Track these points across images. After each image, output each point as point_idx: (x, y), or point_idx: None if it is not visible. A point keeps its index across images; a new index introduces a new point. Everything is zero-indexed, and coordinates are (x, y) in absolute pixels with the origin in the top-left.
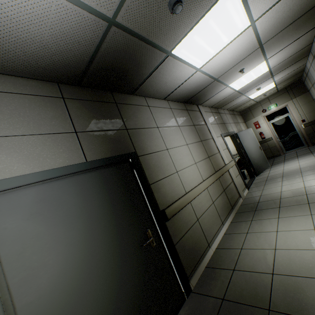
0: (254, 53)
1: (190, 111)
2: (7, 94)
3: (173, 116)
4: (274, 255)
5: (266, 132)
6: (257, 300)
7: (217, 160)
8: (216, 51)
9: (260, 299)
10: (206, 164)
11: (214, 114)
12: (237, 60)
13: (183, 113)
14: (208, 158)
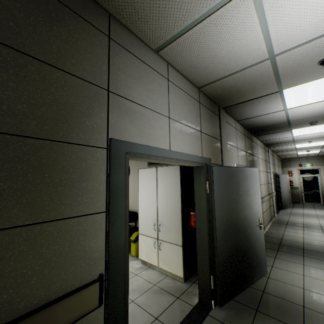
0: (323, 137)
1: (265, 151)
2: (239, 132)
3: (261, 152)
4: (303, 239)
5: (295, 182)
6: (297, 246)
7: (270, 187)
8: (308, 133)
9: (298, 246)
10: (267, 187)
11: (271, 156)
12: (313, 138)
13: (263, 151)
14: (267, 184)
